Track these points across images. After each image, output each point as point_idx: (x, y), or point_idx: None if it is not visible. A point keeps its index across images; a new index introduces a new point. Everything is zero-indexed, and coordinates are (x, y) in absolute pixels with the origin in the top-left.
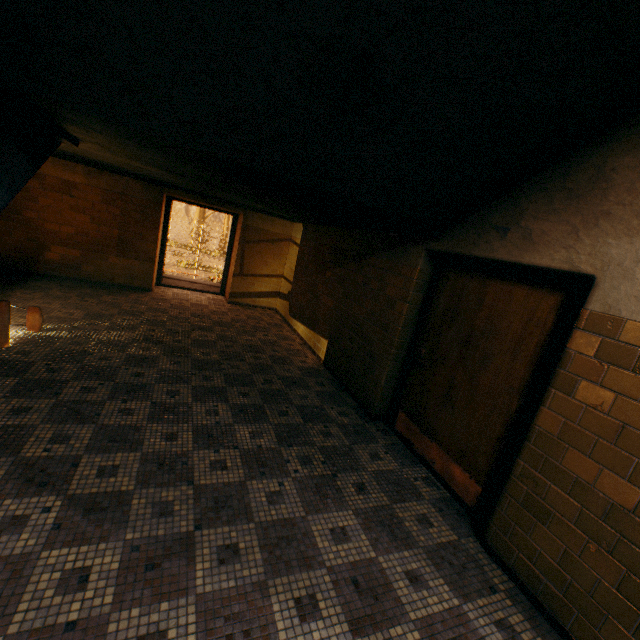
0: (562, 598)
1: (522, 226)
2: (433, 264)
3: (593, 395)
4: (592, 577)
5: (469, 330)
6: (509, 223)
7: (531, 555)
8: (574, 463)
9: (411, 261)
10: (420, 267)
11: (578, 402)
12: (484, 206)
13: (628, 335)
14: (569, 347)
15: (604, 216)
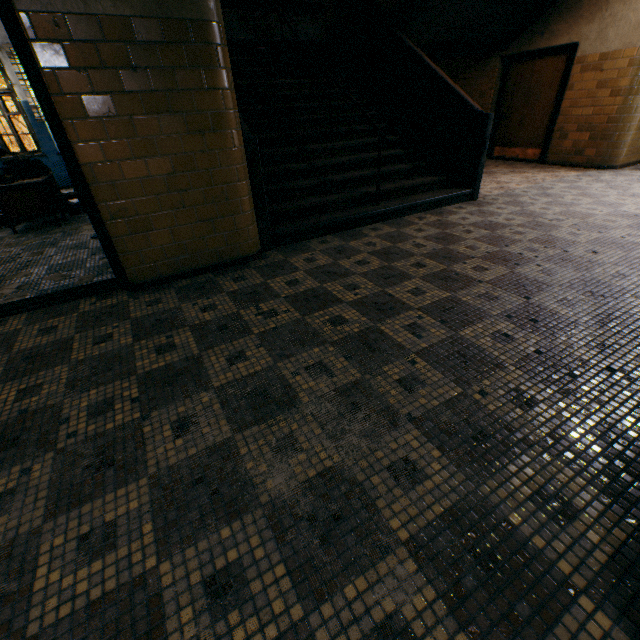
0: (572, 157)
1: (550, 30)
2: (503, 64)
3: (579, 86)
4: (580, 143)
5: (528, 89)
6: (544, 30)
7: (562, 153)
8: (574, 113)
9: (491, 67)
10: (497, 68)
11: (574, 92)
12: (531, 25)
13: (588, 60)
14: (570, 74)
15: (580, 18)
